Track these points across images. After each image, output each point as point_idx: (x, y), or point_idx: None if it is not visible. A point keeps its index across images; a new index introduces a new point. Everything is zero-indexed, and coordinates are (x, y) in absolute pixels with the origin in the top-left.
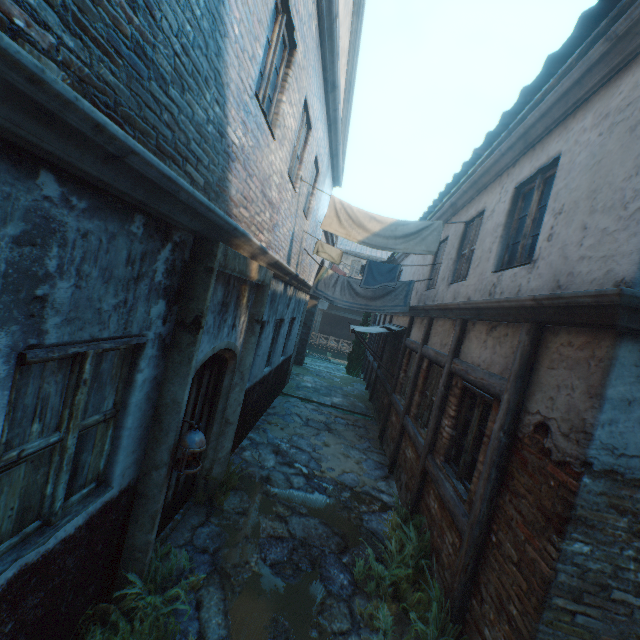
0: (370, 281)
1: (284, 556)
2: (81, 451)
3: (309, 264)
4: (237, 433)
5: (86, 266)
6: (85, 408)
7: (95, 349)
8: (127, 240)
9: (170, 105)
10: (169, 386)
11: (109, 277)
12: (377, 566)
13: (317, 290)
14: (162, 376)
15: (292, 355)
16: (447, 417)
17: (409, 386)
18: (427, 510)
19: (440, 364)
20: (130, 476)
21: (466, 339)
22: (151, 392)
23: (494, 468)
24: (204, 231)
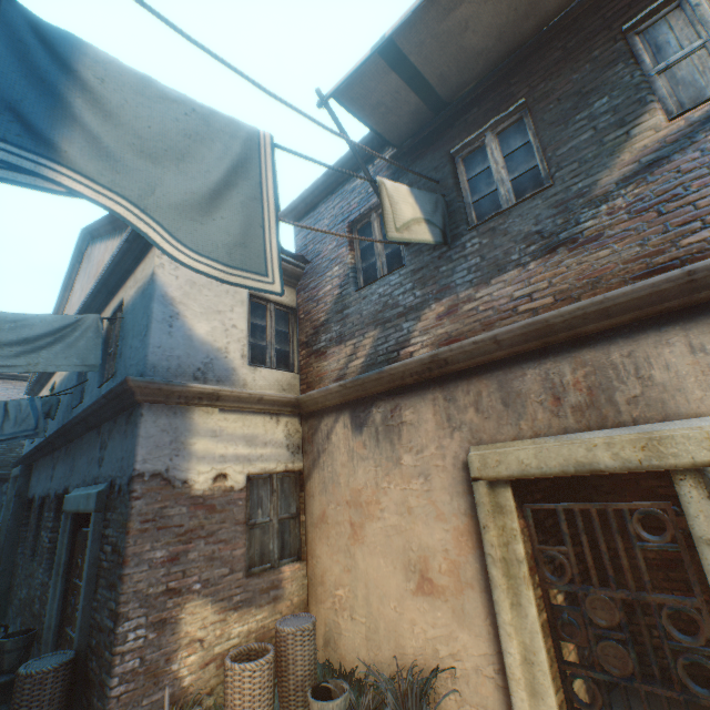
0: None
1: None
2: None
3: None
4: None
5: None
6: None
7: None
8: None
9: (2, 459)
10: None
11: None
12: None
13: None
14: None
15: None
16: None
17: None
18: None
19: None
20: None
21: None
22: None
23: None
24: None
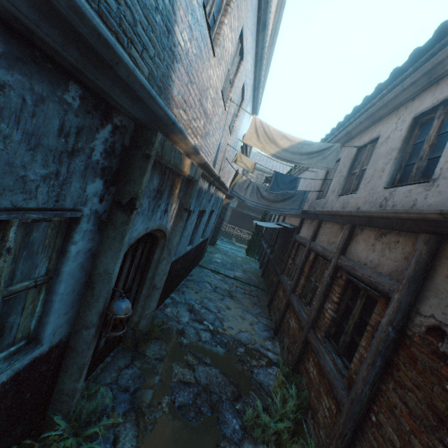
0: (275, 188)
1: (190, 399)
2: (8, 314)
3: (228, 171)
4: (162, 294)
5: (3, 125)
6: (12, 275)
7: (18, 218)
8: (59, 108)
9: None
10: (102, 258)
11: (36, 144)
12: (264, 418)
13: (233, 191)
14: (97, 248)
15: (208, 238)
16: (330, 302)
17: (297, 271)
18: (306, 373)
19: (327, 258)
20: (61, 334)
21: (353, 241)
22: (85, 262)
23: (380, 357)
24: (145, 120)
